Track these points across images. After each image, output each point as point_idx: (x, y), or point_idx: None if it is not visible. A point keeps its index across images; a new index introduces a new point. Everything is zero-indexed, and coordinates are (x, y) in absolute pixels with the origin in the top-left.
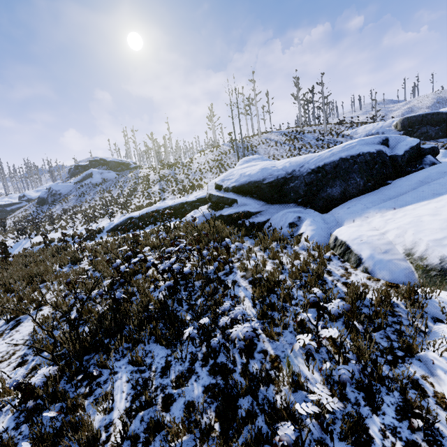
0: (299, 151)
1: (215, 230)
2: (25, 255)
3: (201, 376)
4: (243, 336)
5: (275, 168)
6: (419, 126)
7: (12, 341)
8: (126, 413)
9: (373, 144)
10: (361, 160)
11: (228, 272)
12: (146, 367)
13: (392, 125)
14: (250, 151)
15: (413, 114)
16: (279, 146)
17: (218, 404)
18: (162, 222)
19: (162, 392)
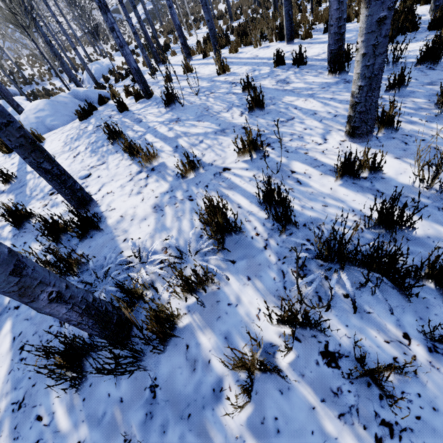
0: None
1: None
2: None
3: None
4: None
5: None
6: None
7: None
8: None
9: None
10: None
11: None
12: None
13: None
14: None
15: None
16: None
17: None
18: None
19: None
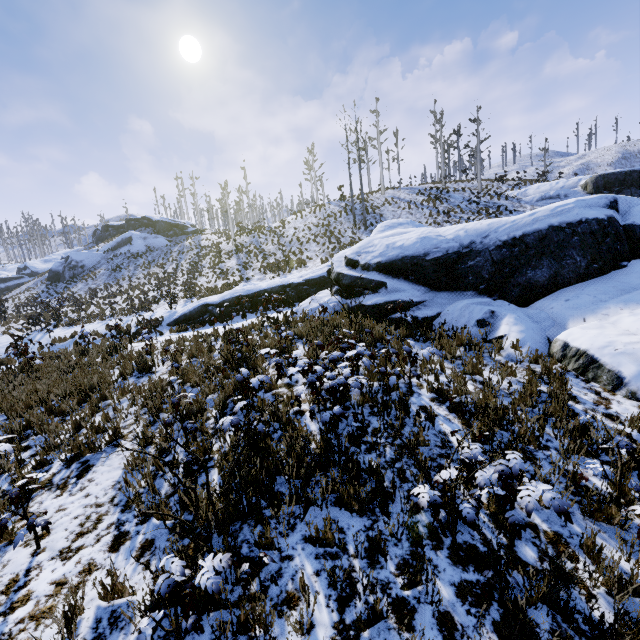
0: (447, 217)
1: (358, 327)
2: (57, 357)
3: (440, 566)
4: (490, 500)
5: (442, 238)
6: (620, 187)
7: (88, 498)
8: (339, 632)
9: (598, 207)
10: (584, 229)
11: (407, 393)
12: (338, 548)
13: (578, 185)
14: (371, 215)
15: (611, 171)
16: (413, 208)
17: (495, 619)
18: (253, 313)
19: (385, 594)
